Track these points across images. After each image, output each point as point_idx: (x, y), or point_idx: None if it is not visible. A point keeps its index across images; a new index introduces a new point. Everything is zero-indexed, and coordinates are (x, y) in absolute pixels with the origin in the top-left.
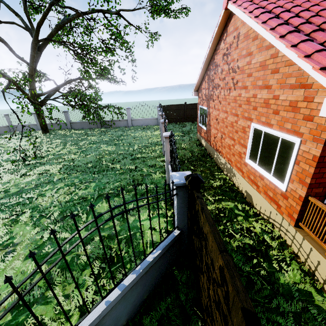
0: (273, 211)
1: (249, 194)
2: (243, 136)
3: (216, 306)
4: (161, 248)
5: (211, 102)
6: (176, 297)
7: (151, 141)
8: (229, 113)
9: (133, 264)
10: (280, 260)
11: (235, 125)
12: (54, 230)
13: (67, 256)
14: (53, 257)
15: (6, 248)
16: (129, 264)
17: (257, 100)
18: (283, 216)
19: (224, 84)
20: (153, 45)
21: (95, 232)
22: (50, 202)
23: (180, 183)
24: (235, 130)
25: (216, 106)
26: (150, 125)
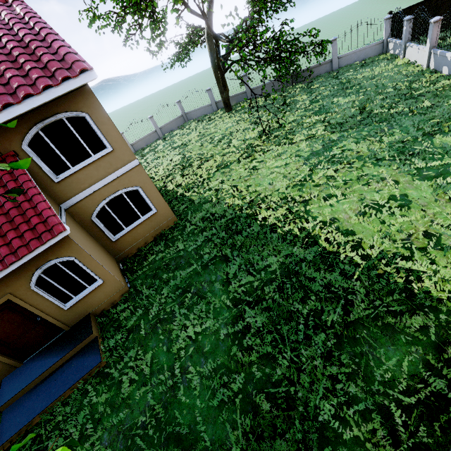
0: None
1: None
2: None
3: None
4: None
5: None
6: None
7: (409, 74)
8: None
9: None
10: None
11: None
12: None
13: None
14: None
15: (382, 180)
16: None
17: None
18: None
19: None
20: None
21: None
22: (368, 152)
23: None
24: None
25: None
26: (368, 57)
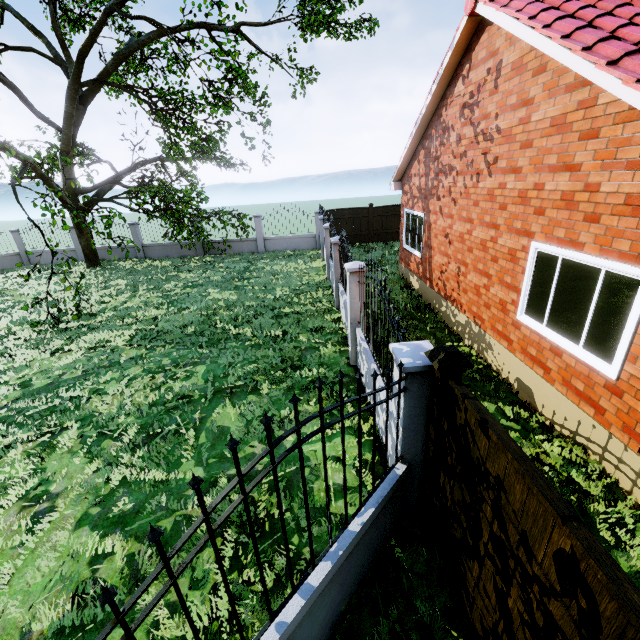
0: (586, 420)
1: (525, 386)
2: (510, 269)
3: (535, 636)
4: (375, 503)
5: (434, 202)
6: (406, 607)
7: (308, 281)
8: (476, 223)
9: (306, 535)
10: (611, 523)
11: (490, 245)
12: (199, 478)
13: (164, 519)
14: (137, 523)
15: (36, 504)
16: (296, 535)
17: (545, 194)
18: (611, 431)
19: (464, 165)
20: (305, 93)
21: (217, 468)
22: (117, 407)
23: (414, 366)
24: (491, 257)
25: (444, 210)
26: (300, 248)
